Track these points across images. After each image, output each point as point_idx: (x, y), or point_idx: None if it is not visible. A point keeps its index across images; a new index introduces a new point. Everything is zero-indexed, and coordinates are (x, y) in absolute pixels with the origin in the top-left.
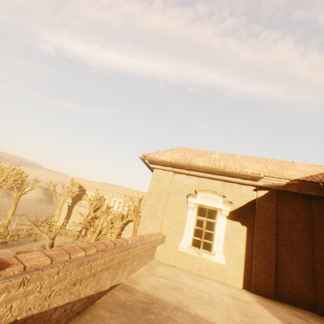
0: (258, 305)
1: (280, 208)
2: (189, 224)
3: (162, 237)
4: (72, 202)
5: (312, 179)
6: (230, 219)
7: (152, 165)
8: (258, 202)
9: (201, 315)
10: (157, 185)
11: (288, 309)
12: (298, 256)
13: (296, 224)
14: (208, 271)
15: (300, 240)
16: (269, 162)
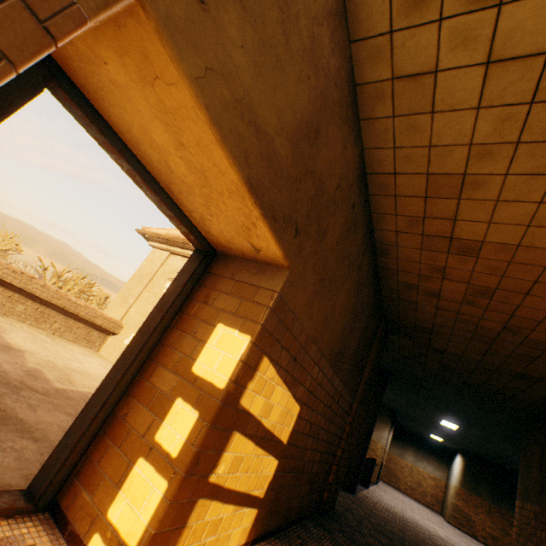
0: None
1: None
2: None
3: (105, 317)
4: None
5: None
6: None
7: (151, 242)
8: None
9: (5, 333)
10: (147, 266)
11: None
12: None
13: None
14: None
15: None
16: None
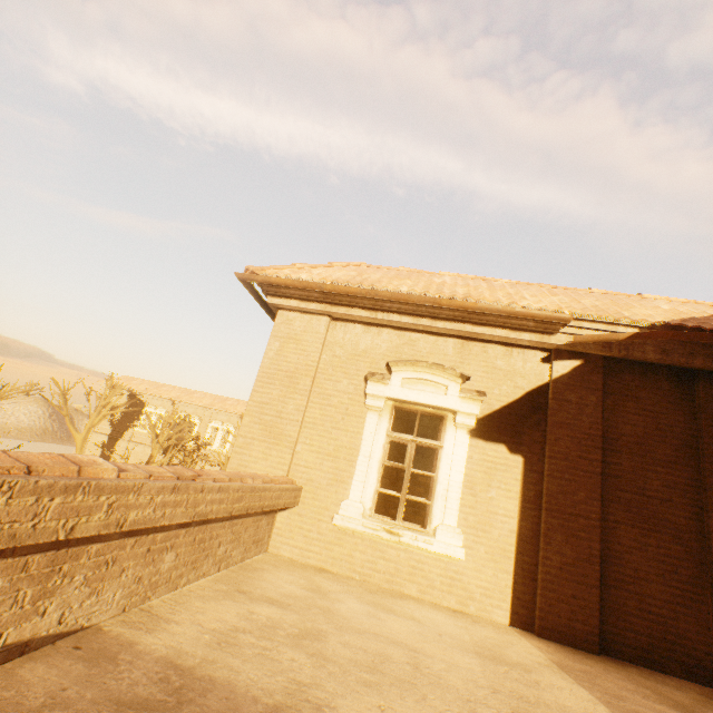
0: (559, 676)
1: (613, 405)
2: (367, 454)
3: (287, 488)
4: (113, 432)
5: (699, 324)
6: (479, 438)
7: (273, 298)
8: (556, 390)
9: None
10: (286, 351)
11: (640, 680)
12: (661, 531)
13: (656, 446)
14: (416, 579)
15: (666, 488)
16: (582, 294)
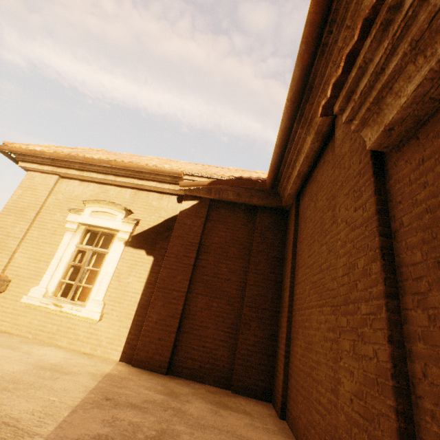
0: (91, 377)
1: (212, 226)
2: (59, 257)
3: None
4: None
5: (252, 178)
6: (131, 246)
7: (23, 163)
8: (180, 217)
9: None
10: (25, 195)
11: (170, 384)
12: (221, 298)
13: (230, 249)
14: (69, 335)
15: (230, 272)
16: (220, 168)
